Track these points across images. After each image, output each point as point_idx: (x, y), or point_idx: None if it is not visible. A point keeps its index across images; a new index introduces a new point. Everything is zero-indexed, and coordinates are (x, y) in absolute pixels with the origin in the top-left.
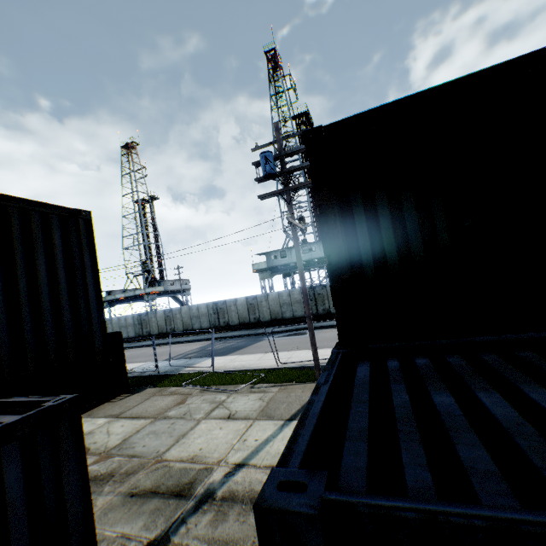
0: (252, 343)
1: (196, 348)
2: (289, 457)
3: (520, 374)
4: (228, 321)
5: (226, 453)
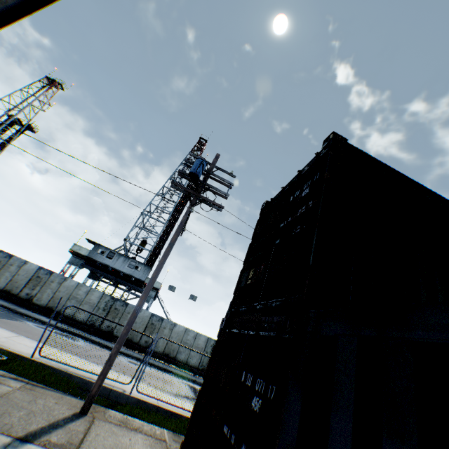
0: (6, 317)
1: None
2: None
3: None
4: None
5: None
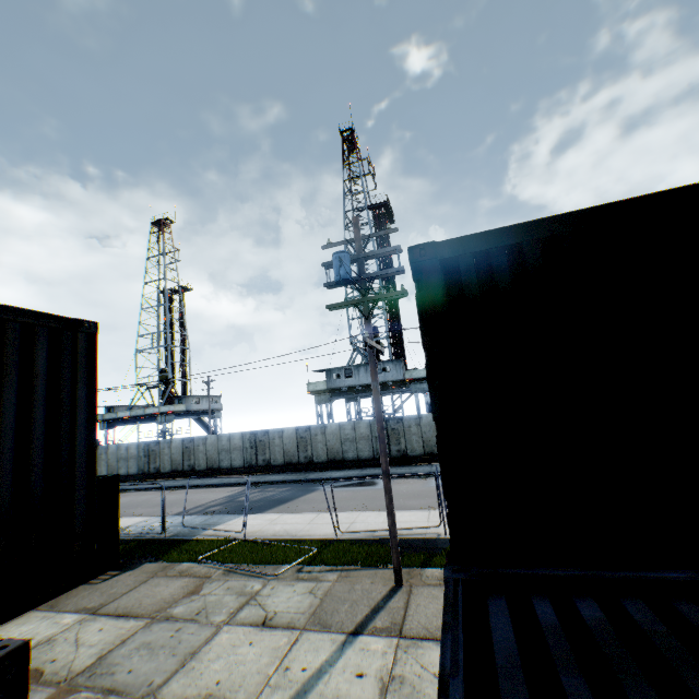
0: (301, 494)
1: (222, 497)
2: None
3: None
4: (269, 459)
5: (257, 692)
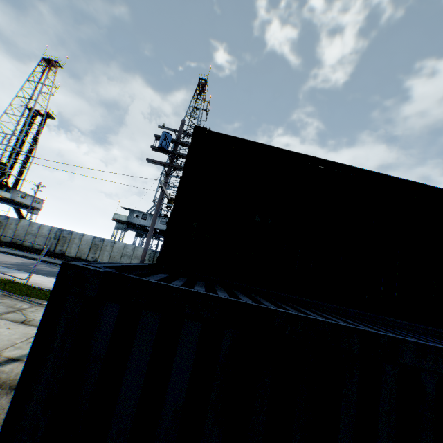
0: None
1: (17, 262)
2: (95, 264)
3: (244, 295)
4: (65, 250)
5: (4, 348)
